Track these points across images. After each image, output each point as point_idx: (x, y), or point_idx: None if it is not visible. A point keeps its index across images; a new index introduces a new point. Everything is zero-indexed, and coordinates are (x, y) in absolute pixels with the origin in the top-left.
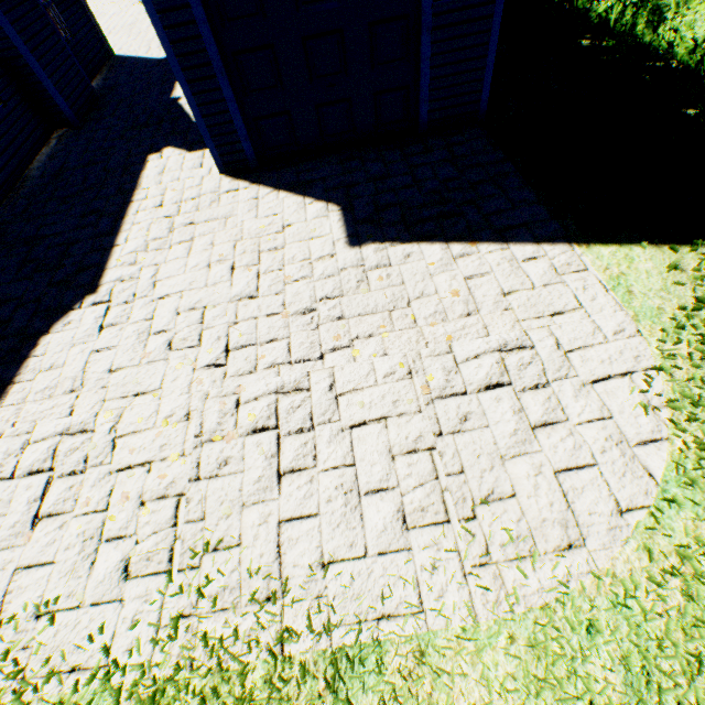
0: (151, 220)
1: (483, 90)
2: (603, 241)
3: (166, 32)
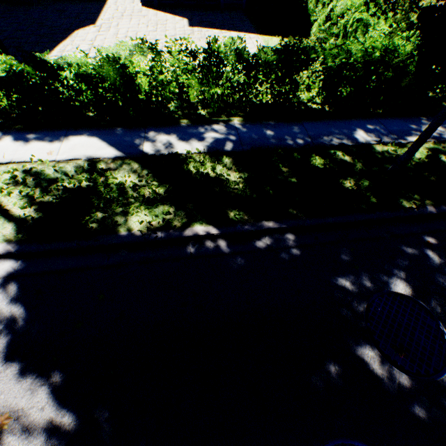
0: (114, 13)
1: None
2: (266, 36)
3: None
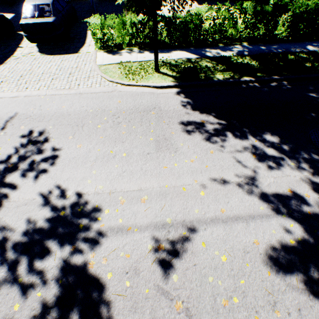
0: None
1: None
2: None
3: None
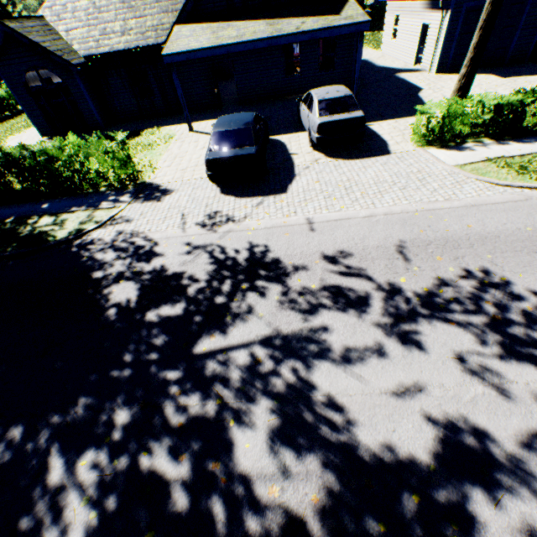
0: (421, 82)
1: (529, 50)
2: None
3: (448, 27)
